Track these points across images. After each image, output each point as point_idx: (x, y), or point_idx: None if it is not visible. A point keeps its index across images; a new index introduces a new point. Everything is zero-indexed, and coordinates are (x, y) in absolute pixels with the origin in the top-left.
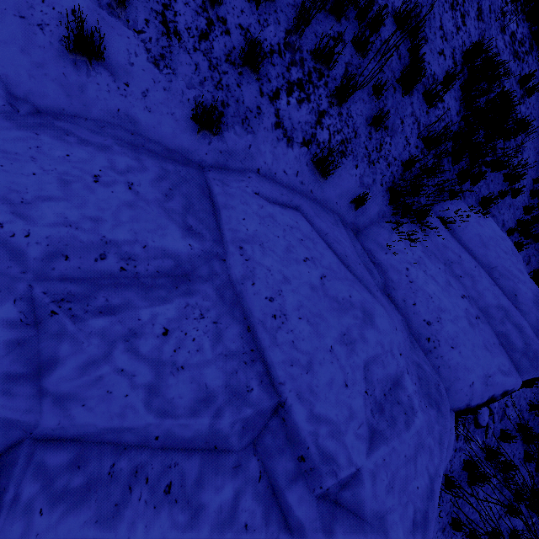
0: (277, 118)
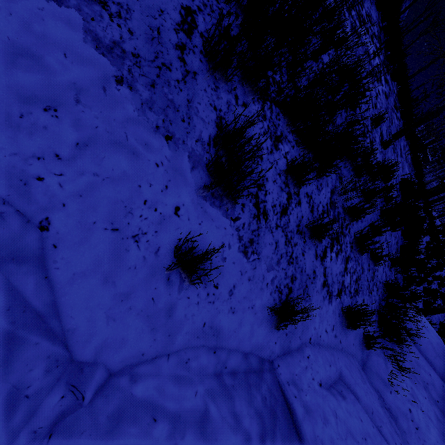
0: (324, 276)
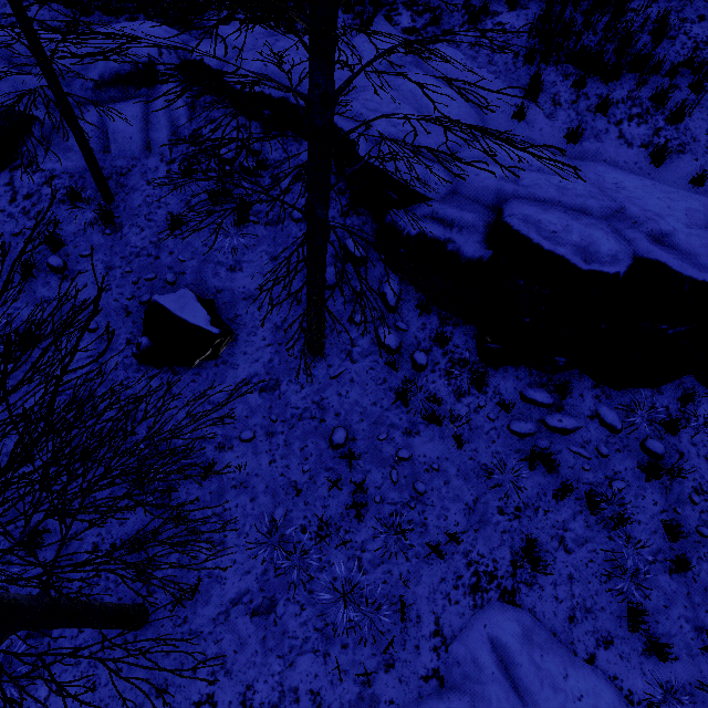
0: (620, 134)
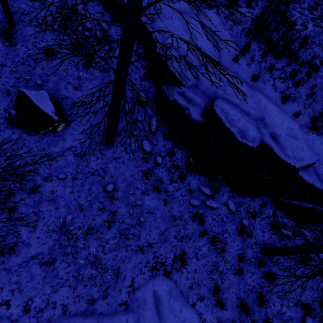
0: (273, 84)
